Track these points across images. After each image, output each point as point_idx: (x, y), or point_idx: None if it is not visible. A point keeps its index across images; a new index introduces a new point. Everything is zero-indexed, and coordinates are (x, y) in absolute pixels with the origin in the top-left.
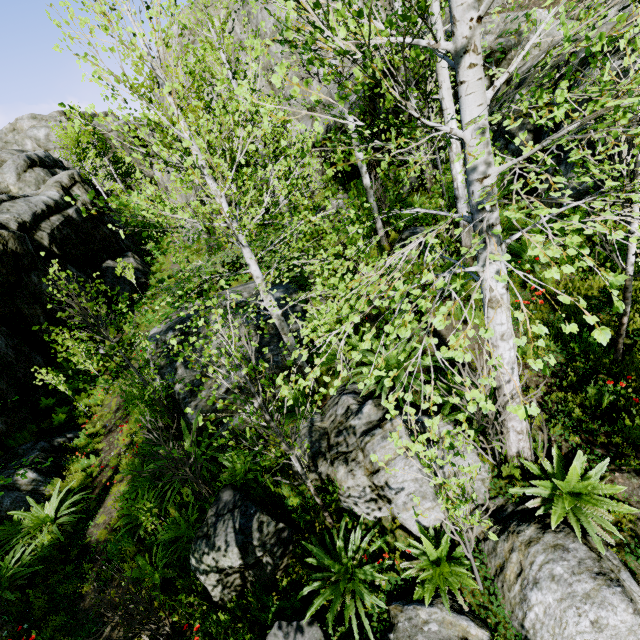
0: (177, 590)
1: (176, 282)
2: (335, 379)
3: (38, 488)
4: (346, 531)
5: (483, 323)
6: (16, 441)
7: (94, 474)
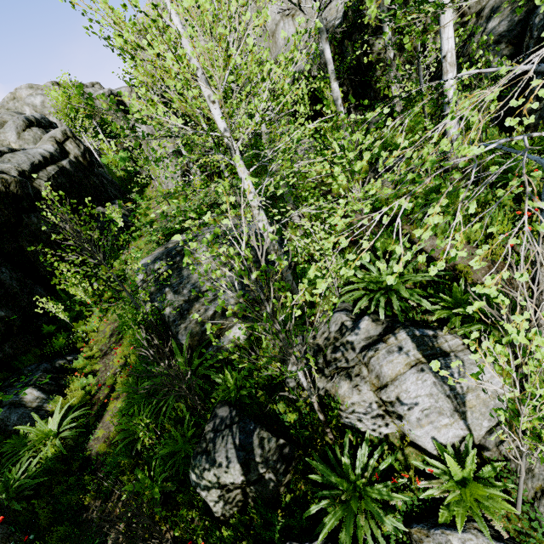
0: (176, 503)
1: (170, 193)
2: (321, 299)
3: (42, 405)
4: (349, 447)
5: (475, 239)
6: (22, 363)
7: (92, 392)
